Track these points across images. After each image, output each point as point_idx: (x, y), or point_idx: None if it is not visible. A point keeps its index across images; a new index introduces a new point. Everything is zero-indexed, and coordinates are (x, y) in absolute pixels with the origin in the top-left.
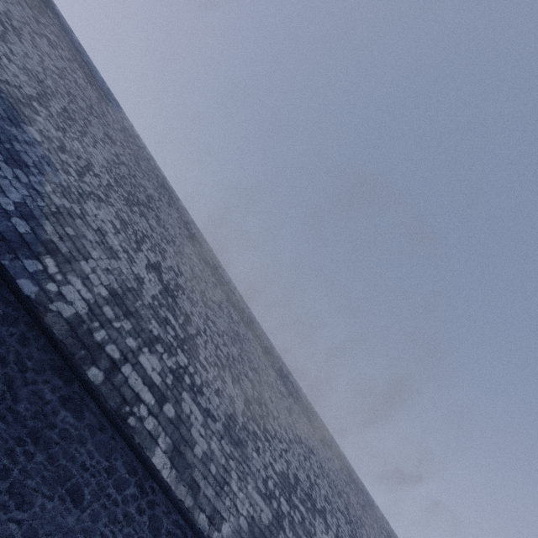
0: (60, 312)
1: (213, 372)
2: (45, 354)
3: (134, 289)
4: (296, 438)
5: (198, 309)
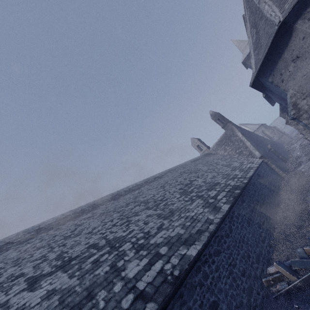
0: None
1: (133, 226)
2: None
3: (61, 298)
4: (162, 188)
5: (83, 239)
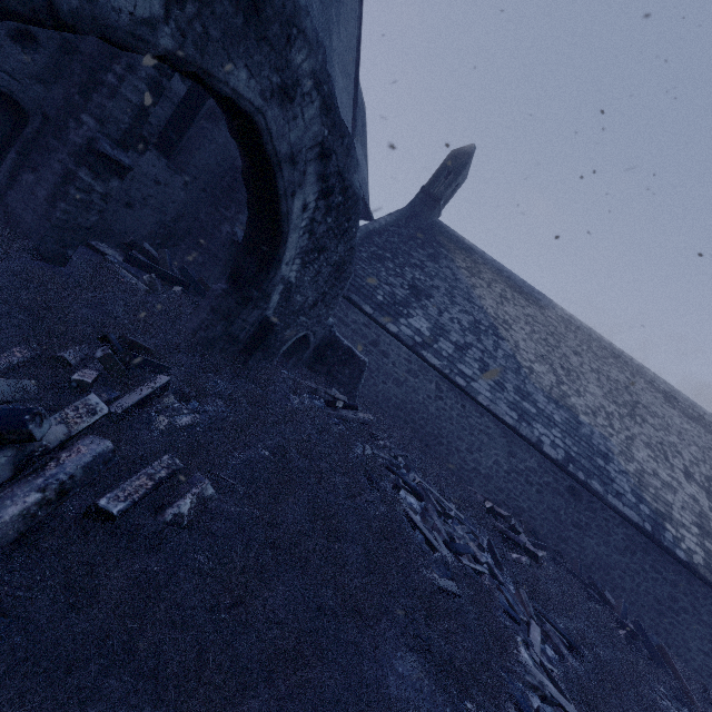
0: (698, 562)
1: None
2: (703, 589)
3: (700, 512)
4: None
5: None
